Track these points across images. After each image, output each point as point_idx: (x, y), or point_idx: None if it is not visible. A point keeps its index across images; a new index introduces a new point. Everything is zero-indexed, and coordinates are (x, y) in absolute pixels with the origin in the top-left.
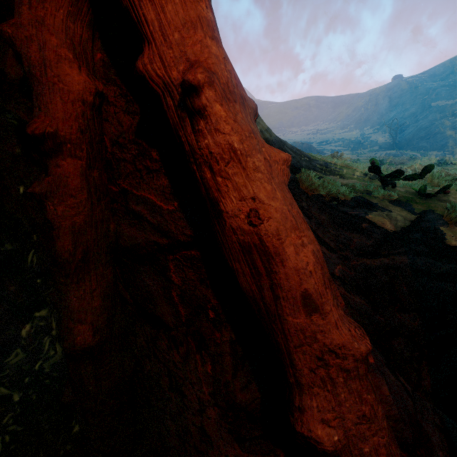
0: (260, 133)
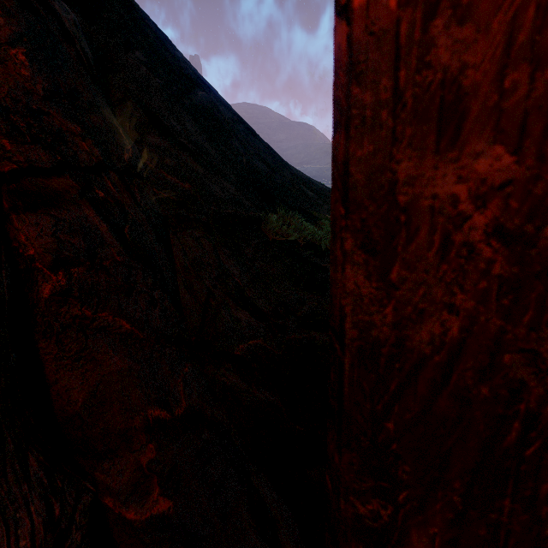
0: (246, 164)
